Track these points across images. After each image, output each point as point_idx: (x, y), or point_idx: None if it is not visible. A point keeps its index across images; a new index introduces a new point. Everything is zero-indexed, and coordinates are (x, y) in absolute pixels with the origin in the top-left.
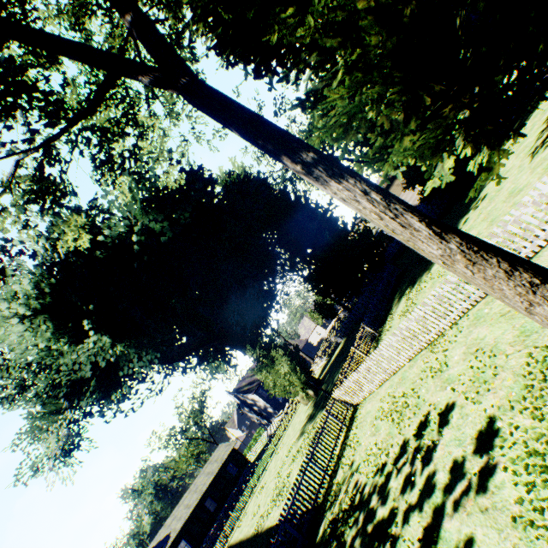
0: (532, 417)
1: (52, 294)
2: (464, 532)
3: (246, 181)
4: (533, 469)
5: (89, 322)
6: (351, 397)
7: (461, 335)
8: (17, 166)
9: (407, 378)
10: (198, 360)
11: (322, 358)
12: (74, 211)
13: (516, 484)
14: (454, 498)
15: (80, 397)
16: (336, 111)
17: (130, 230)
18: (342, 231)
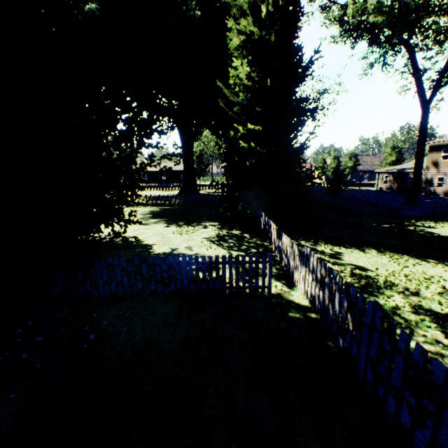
0: None
1: None
2: None
3: None
4: None
5: None
6: None
7: None
8: None
9: None
10: None
11: None
12: None
13: None
14: None
15: None
16: None
17: None
18: None
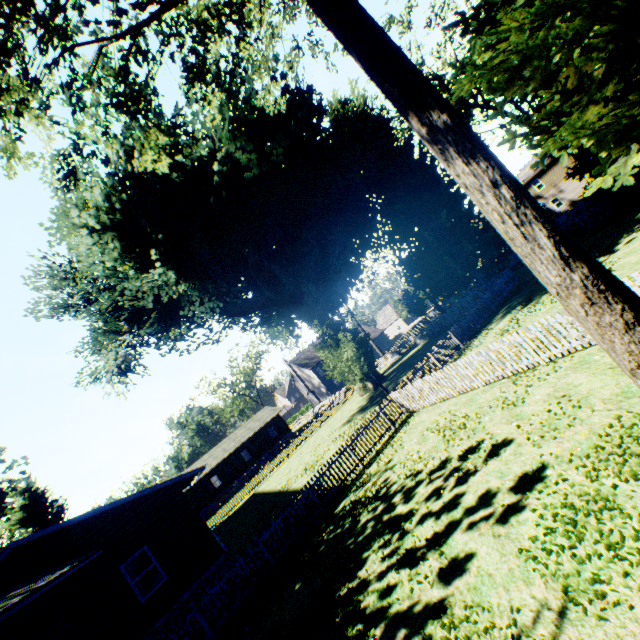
0: (585, 475)
1: (122, 212)
2: (470, 546)
3: (362, 117)
4: (561, 519)
5: (156, 252)
6: (409, 403)
7: (554, 375)
8: (100, 54)
9: (475, 401)
10: (260, 321)
11: (393, 355)
12: (156, 127)
13: (538, 525)
14: (473, 518)
15: (139, 325)
16: (508, 45)
17: (212, 155)
18: (464, 214)
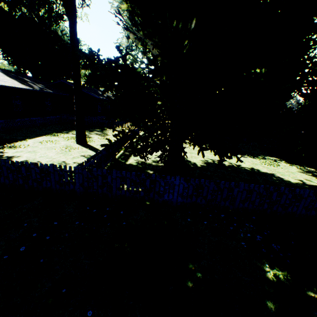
0: None
1: None
2: None
3: None
4: None
5: None
6: None
7: None
8: None
9: None
10: None
11: None
12: None
13: None
14: None
15: None
16: None
17: None
18: None
